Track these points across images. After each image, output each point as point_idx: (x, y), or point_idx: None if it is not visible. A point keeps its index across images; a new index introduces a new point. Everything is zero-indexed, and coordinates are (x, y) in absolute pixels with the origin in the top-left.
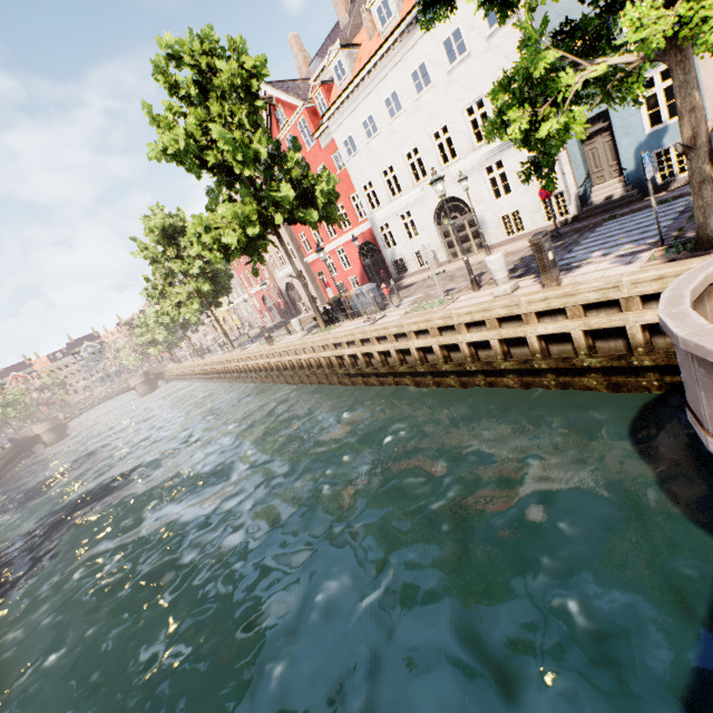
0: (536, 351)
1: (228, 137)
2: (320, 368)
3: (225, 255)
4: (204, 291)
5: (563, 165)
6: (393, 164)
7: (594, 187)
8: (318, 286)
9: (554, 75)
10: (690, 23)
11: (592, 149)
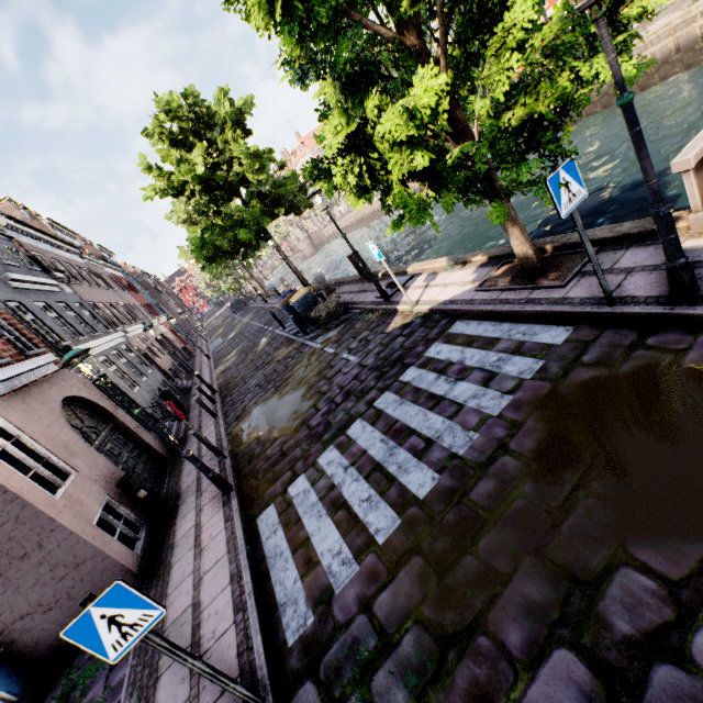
0: None
1: None
2: None
3: None
4: None
5: None
6: None
7: None
8: None
9: None
10: None
11: None
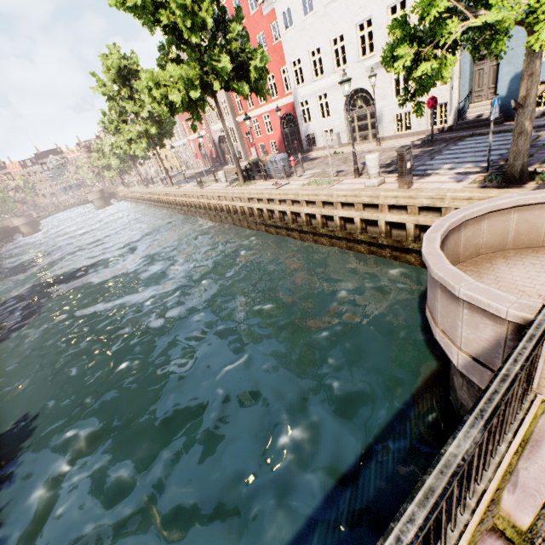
0: (382, 232)
1: (180, 2)
2: (236, 213)
3: (170, 110)
4: (151, 133)
5: (453, 79)
6: (321, 46)
7: (471, 104)
8: (244, 144)
9: (447, 15)
10: (536, 13)
11: (480, 70)
